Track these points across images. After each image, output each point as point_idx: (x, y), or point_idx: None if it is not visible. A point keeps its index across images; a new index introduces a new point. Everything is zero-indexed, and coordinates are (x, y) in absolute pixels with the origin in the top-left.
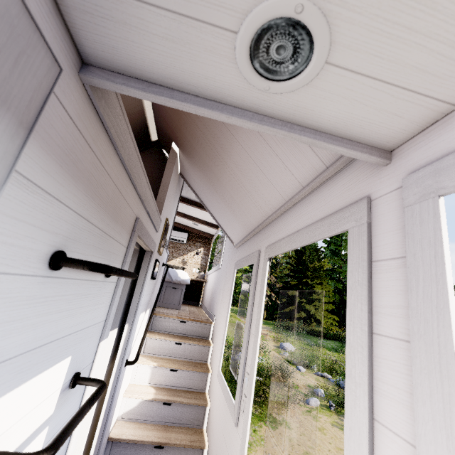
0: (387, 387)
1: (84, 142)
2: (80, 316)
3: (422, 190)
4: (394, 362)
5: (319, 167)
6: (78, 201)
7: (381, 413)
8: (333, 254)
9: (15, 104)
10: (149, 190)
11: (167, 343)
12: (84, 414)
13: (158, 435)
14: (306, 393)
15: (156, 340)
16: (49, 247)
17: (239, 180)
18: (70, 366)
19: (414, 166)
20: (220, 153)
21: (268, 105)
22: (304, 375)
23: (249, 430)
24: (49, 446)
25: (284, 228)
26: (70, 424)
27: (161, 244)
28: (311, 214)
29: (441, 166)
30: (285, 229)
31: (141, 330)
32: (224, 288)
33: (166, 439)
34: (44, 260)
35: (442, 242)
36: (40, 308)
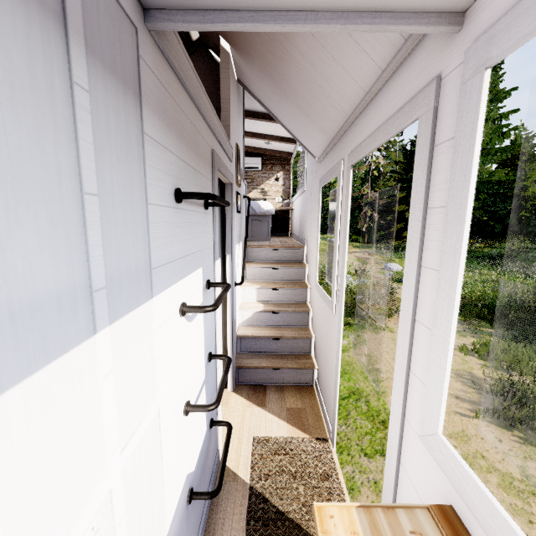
0: (431, 243)
1: (164, 90)
2: (199, 240)
3: (476, 64)
4: (437, 224)
5: (397, 41)
6: (175, 146)
7: (425, 261)
8: None
9: (129, 80)
10: (215, 116)
11: (265, 270)
12: (224, 295)
13: (274, 332)
14: None
15: (254, 268)
16: (171, 186)
17: (309, 75)
18: (203, 274)
19: (479, 31)
20: (281, 43)
21: (320, 0)
22: None
23: (353, 336)
24: (213, 304)
25: (365, 128)
26: (219, 298)
27: (238, 175)
28: (390, 105)
29: (493, 33)
30: (366, 129)
31: (239, 260)
32: (311, 210)
33: (280, 334)
34: (172, 196)
35: (478, 116)
36: (179, 230)
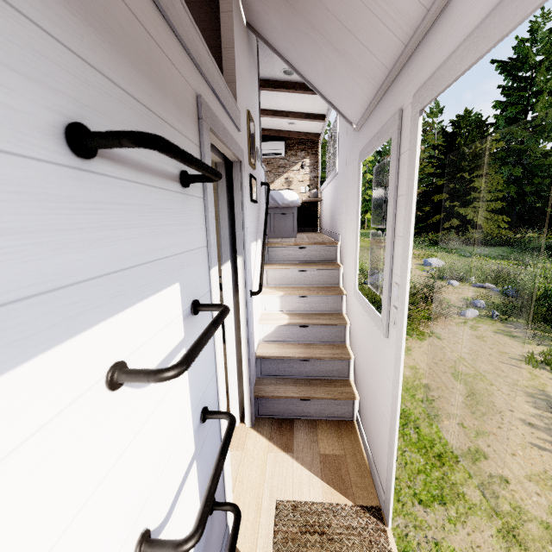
0: None
1: None
2: (169, 237)
3: None
4: None
5: None
6: (61, 23)
7: None
8: (511, 124)
9: None
10: (200, 41)
11: (290, 272)
12: (210, 334)
13: (302, 352)
14: (461, 306)
15: (276, 271)
16: (50, 113)
17: None
18: (183, 294)
19: None
20: None
21: None
22: (458, 289)
23: None
24: (178, 362)
25: (454, 30)
26: (196, 343)
27: (251, 153)
28: None
29: None
30: (458, 31)
31: (257, 262)
32: (347, 196)
33: (310, 354)
34: (55, 138)
35: None
36: (96, 218)
